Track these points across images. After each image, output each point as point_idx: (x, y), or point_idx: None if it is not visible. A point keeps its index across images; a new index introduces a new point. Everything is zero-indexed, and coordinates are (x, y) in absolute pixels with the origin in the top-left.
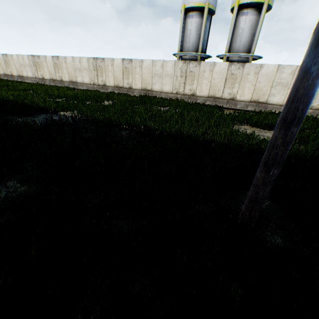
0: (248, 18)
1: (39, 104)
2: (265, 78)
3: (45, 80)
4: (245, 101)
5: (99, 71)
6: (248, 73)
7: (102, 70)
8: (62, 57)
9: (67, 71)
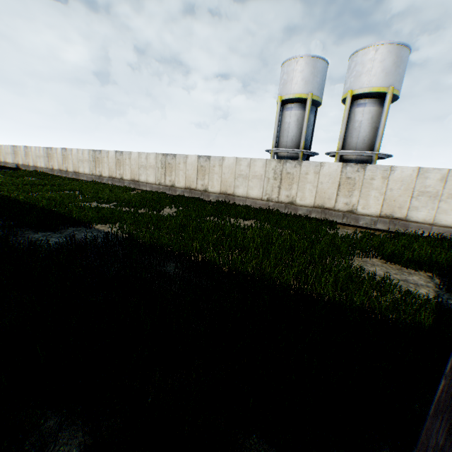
0: (367, 109)
1: (73, 213)
2: (400, 184)
3: (103, 177)
4: (372, 216)
5: (169, 168)
6: (372, 177)
7: (172, 168)
8: (126, 152)
9: (129, 168)
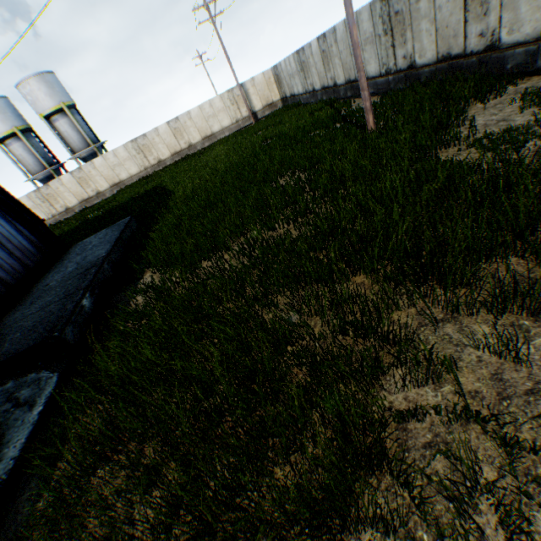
0: (63, 122)
1: None
2: (103, 167)
3: None
4: (109, 189)
5: None
6: (90, 171)
7: None
8: None
9: None
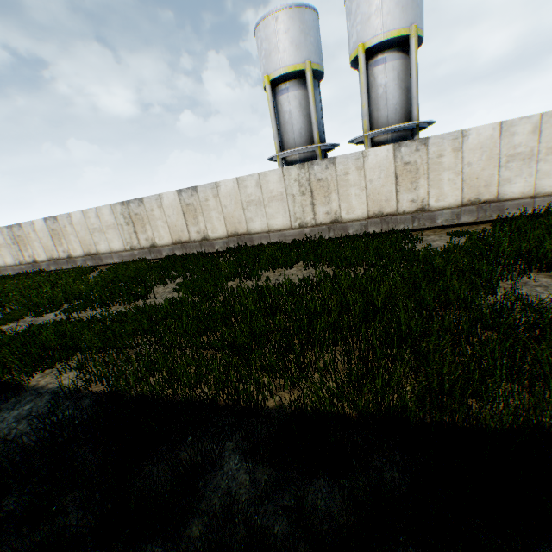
0: (390, 66)
1: None
2: (480, 152)
3: (39, 264)
4: (452, 207)
5: (138, 222)
6: (440, 153)
7: (144, 220)
8: (62, 215)
9: (76, 238)
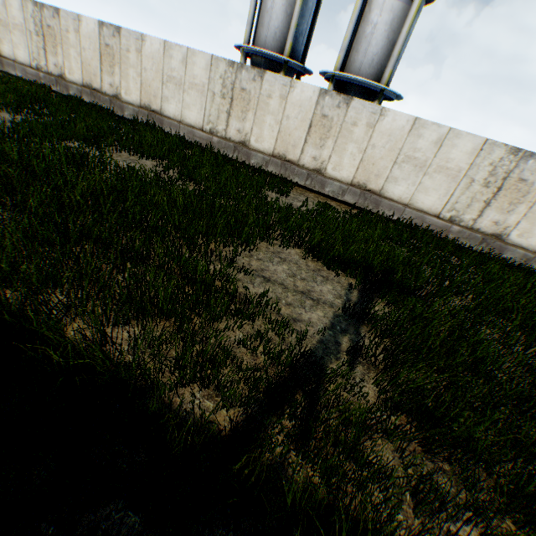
0: (390, 4)
1: None
2: (387, 140)
3: None
4: (343, 182)
5: (50, 39)
6: (355, 122)
7: (57, 39)
8: None
9: None
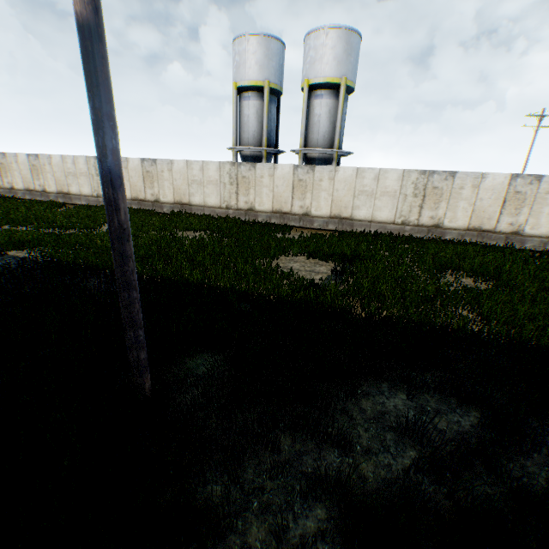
0: (325, 102)
1: None
2: (344, 184)
3: (16, 191)
4: (324, 217)
5: None
6: (321, 178)
7: None
8: (44, 155)
9: (53, 177)
